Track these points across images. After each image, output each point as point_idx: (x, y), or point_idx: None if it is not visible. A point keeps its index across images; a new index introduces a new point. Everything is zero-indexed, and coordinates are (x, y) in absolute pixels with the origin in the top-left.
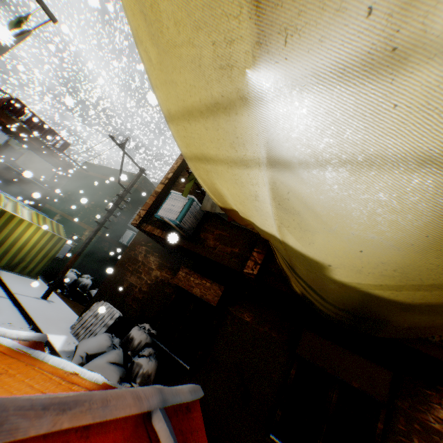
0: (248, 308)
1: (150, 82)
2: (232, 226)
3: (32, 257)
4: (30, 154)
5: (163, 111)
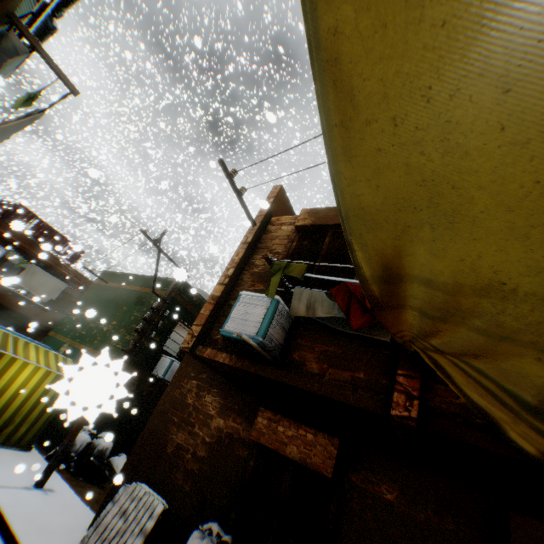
0: (385, 472)
1: (311, 33)
2: (342, 336)
3: (24, 415)
4: (33, 268)
5: (328, 103)
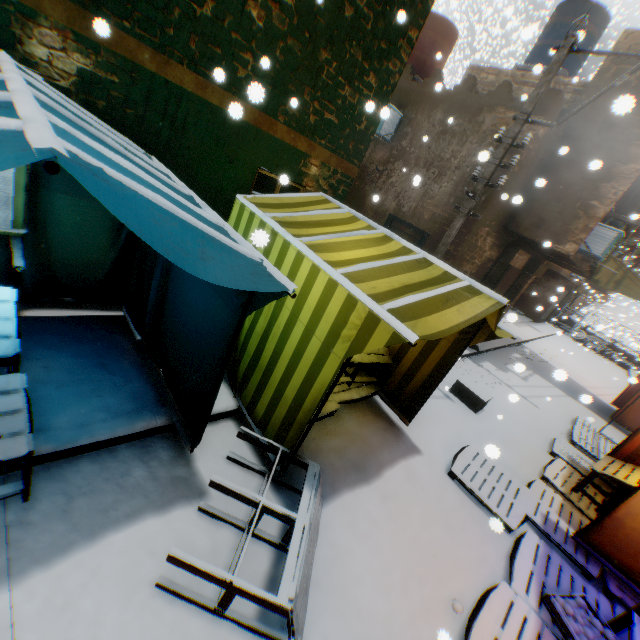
0: None
1: None
2: None
3: None
4: None
5: None
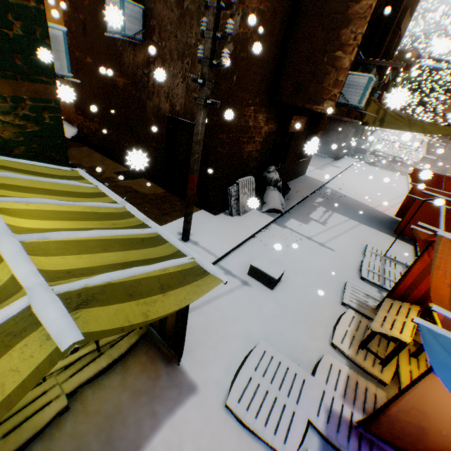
0: None
1: None
2: None
3: None
4: None
5: None
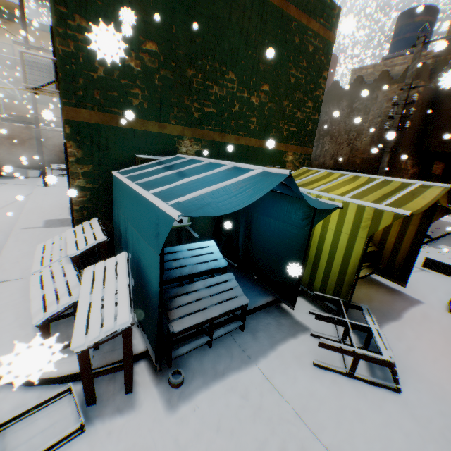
0: None
1: None
2: None
3: None
4: None
5: None
